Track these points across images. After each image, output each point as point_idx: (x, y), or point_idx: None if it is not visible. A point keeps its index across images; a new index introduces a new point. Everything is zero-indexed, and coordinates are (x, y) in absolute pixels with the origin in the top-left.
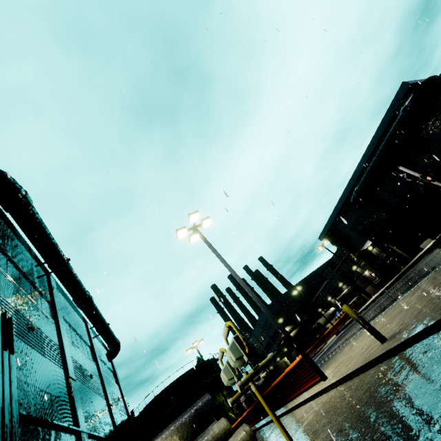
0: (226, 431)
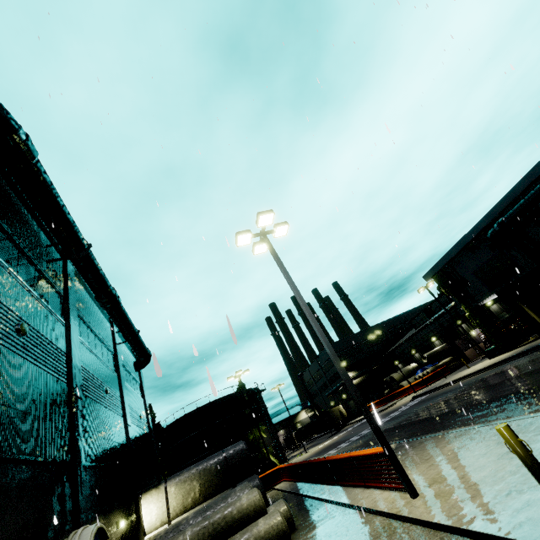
0: (257, 507)
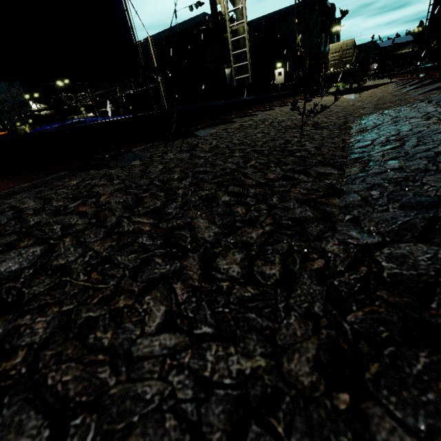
0: None
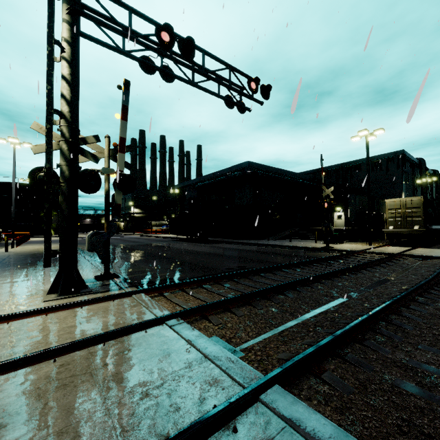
0: None
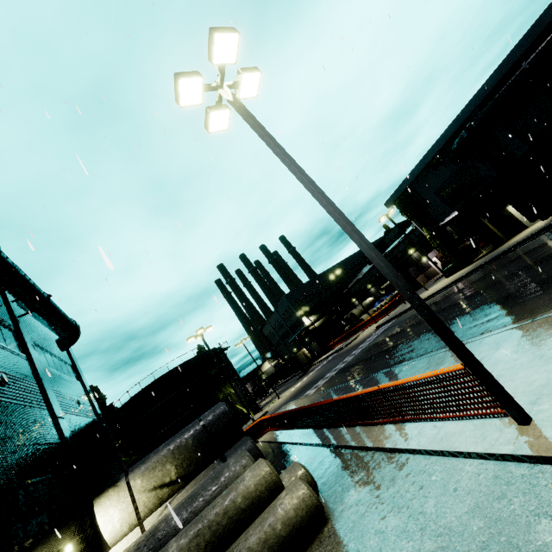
0: (270, 485)
